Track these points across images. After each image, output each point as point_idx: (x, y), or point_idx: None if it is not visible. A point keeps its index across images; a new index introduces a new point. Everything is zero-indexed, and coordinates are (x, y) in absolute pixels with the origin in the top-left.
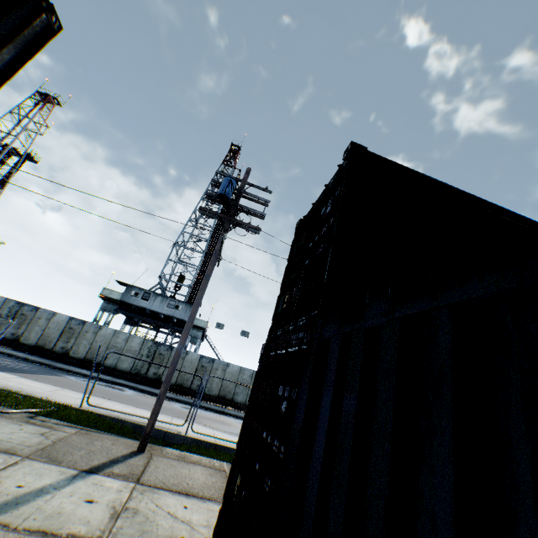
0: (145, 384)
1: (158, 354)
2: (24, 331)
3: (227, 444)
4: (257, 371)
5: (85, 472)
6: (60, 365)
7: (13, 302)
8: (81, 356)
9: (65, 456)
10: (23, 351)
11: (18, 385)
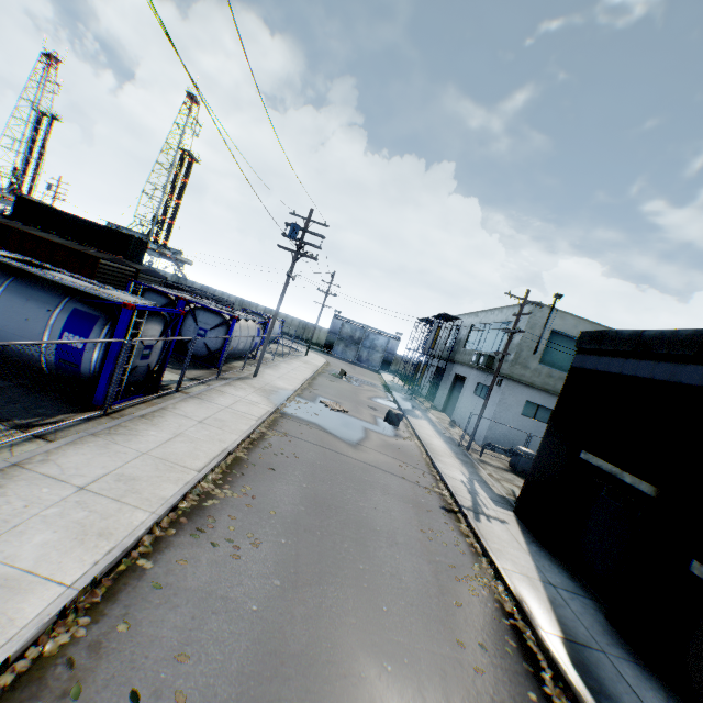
0: None
1: None
2: None
3: None
4: None
5: None
6: None
7: None
8: None
9: None
10: None
11: None
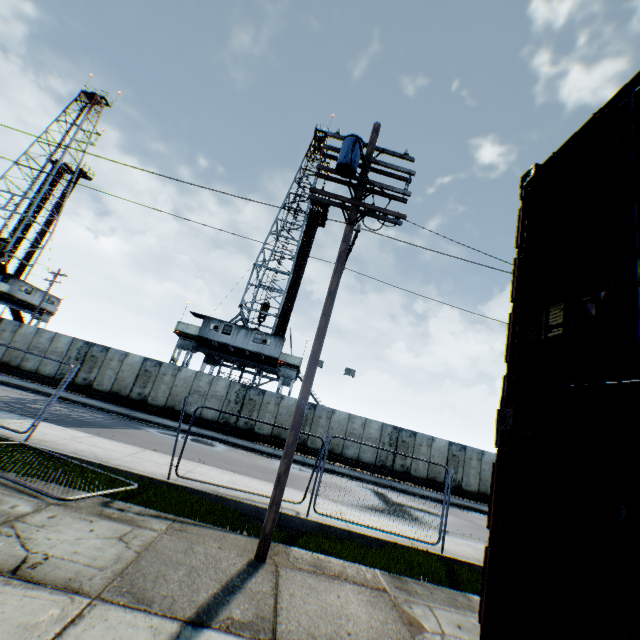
0: (236, 436)
1: (248, 399)
2: (96, 376)
3: (363, 530)
4: (498, 466)
5: (189, 624)
6: (138, 414)
7: (81, 342)
8: (161, 403)
9: (156, 585)
10: (98, 399)
11: (89, 448)
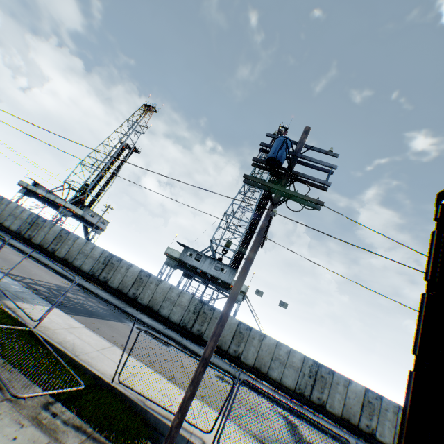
0: (190, 338)
1: (202, 312)
2: (111, 276)
3: None
4: None
5: None
6: (128, 309)
7: (107, 253)
8: (145, 302)
9: None
10: (108, 292)
11: (73, 339)
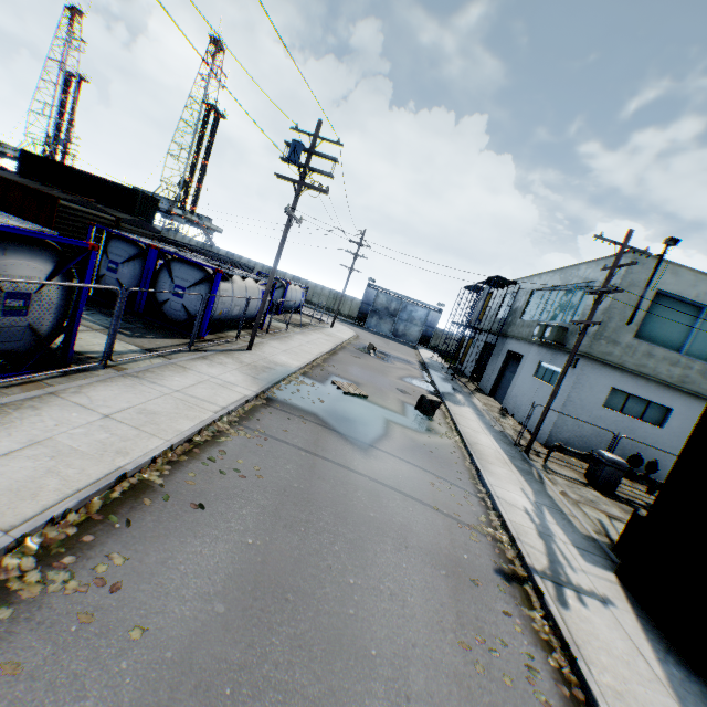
0: None
1: None
2: None
3: None
4: None
5: None
6: None
7: None
8: None
9: None
10: None
11: None
